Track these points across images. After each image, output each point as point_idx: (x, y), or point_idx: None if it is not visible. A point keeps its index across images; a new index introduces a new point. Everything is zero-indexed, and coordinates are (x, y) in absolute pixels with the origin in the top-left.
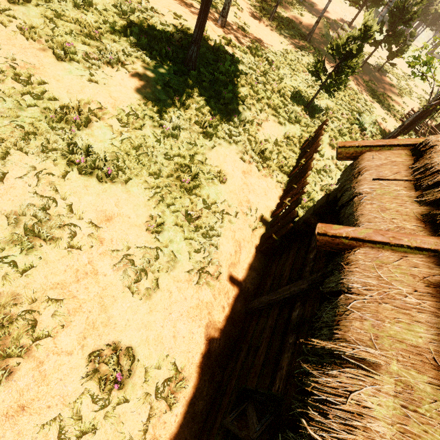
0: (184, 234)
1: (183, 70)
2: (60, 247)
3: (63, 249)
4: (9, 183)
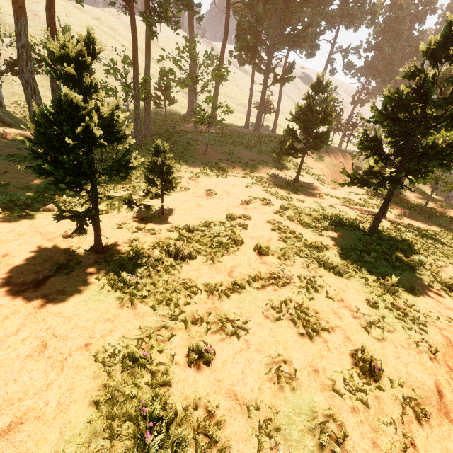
0: (395, 315)
1: (368, 233)
2: (322, 296)
3: (324, 297)
4: (296, 266)
